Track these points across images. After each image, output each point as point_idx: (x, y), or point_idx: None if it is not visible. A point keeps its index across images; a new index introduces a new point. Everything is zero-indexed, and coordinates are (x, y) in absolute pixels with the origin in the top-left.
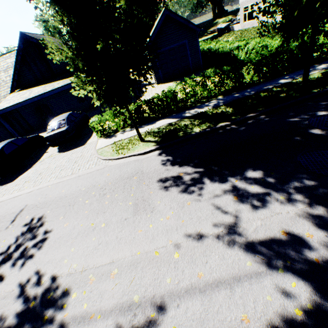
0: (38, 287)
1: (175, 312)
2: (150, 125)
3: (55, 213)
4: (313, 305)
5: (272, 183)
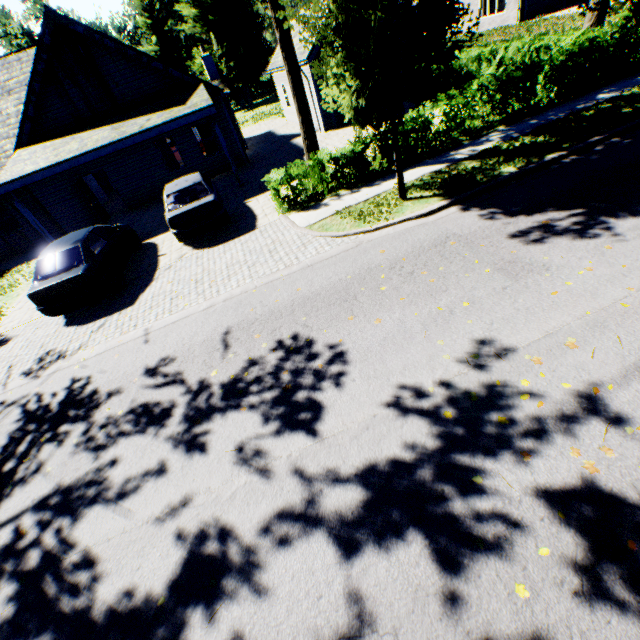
0: (430, 397)
1: None
2: (392, 180)
3: (324, 317)
4: None
5: None
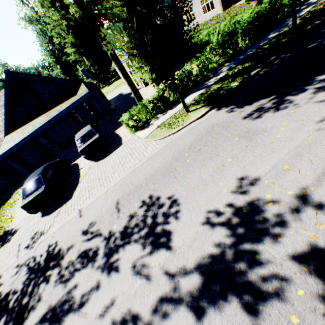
0: (222, 215)
1: None
2: (181, 103)
3: (162, 183)
4: None
5: None
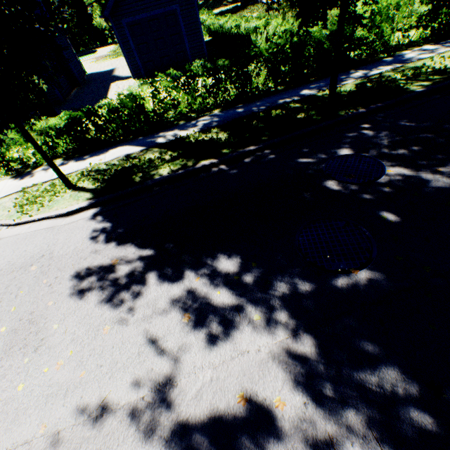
0: None
1: None
2: (98, 156)
3: None
4: None
5: (250, 284)
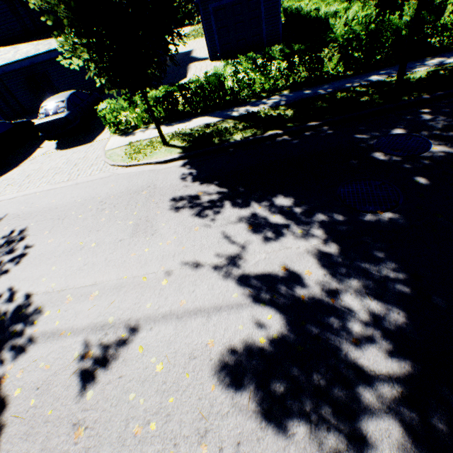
0: (10, 303)
1: (146, 334)
2: (183, 123)
3: (40, 227)
4: (279, 336)
5: (297, 214)
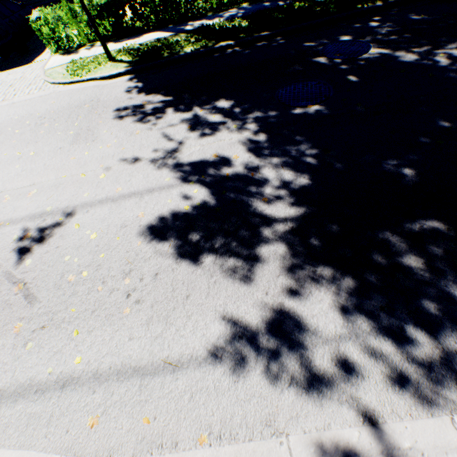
0: None
1: (83, 216)
2: (133, 39)
3: None
4: (202, 203)
5: (236, 113)
